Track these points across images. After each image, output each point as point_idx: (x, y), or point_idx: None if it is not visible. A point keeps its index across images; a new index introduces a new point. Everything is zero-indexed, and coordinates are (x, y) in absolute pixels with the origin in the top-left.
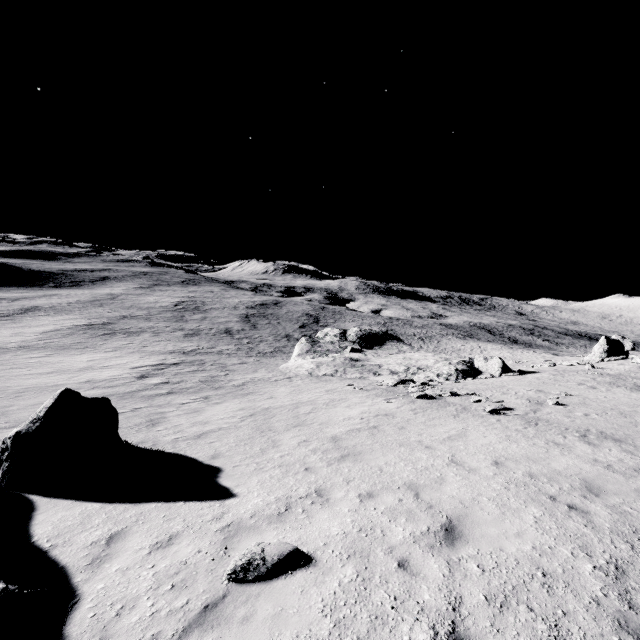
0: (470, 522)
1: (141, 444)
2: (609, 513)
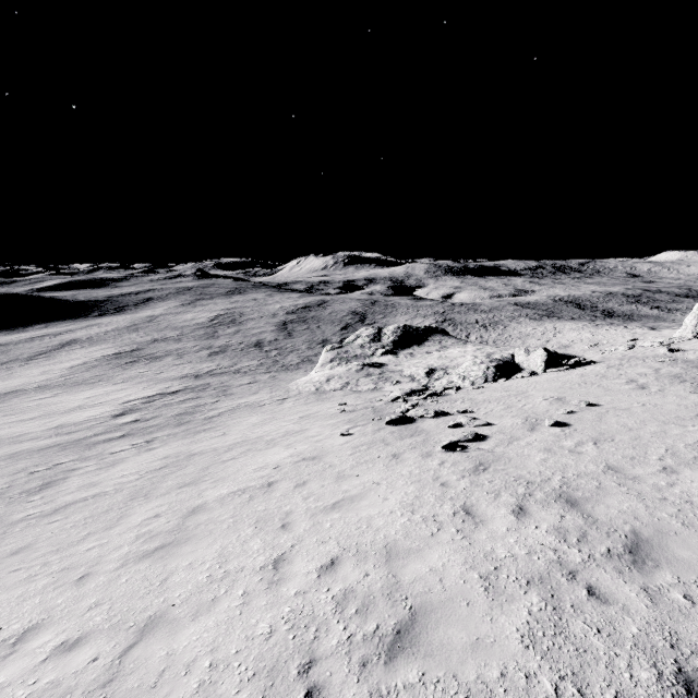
0: None
1: None
2: None
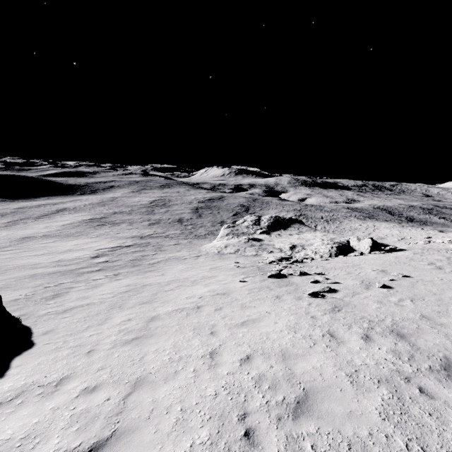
0: (124, 442)
1: (20, 317)
2: (278, 450)
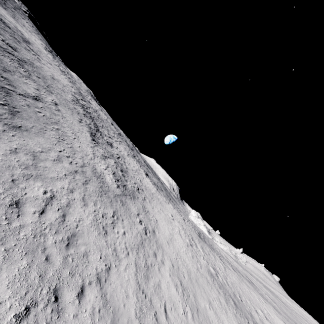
0: None
1: None
2: None
